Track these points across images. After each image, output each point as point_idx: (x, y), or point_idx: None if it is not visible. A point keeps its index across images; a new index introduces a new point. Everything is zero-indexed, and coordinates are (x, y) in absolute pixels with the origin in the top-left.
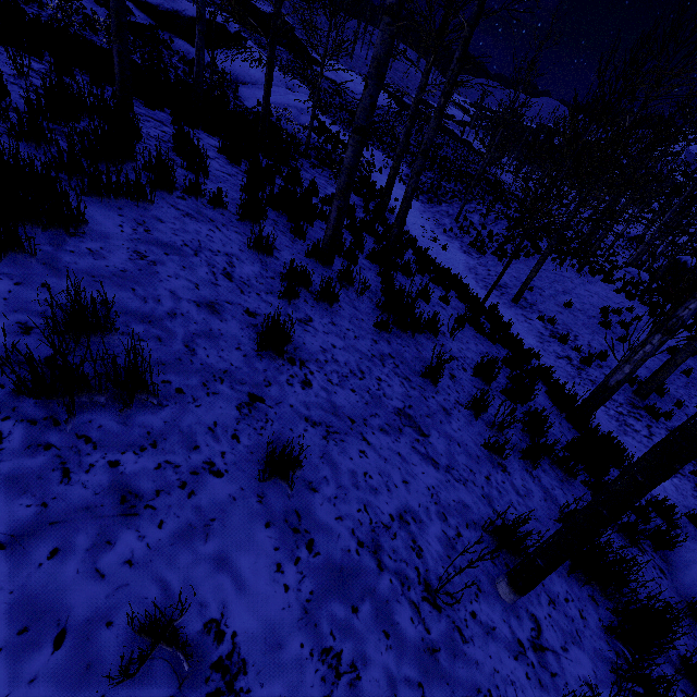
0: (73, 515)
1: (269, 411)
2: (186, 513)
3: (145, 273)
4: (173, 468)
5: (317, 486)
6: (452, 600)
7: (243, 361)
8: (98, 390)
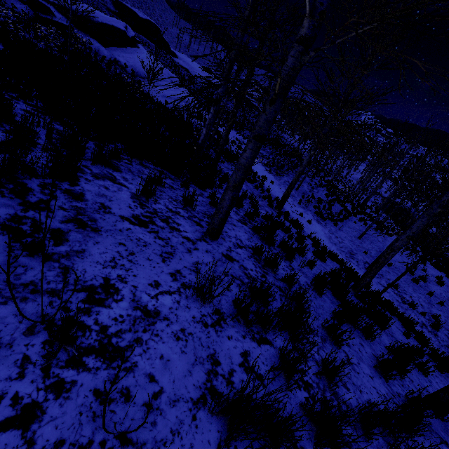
0: None
1: None
2: None
3: None
4: None
5: None
6: None
7: None
8: None
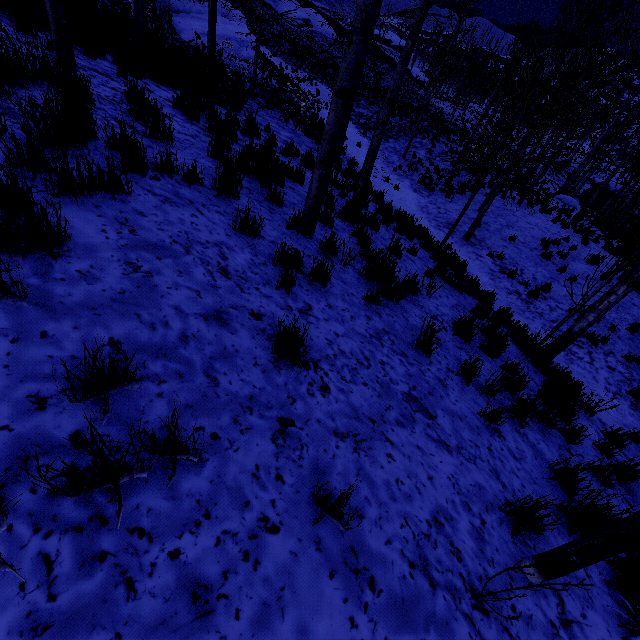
0: (150, 638)
1: (301, 434)
2: (257, 590)
3: (144, 290)
4: (232, 538)
5: (362, 511)
6: (494, 599)
7: (263, 378)
8: (140, 470)
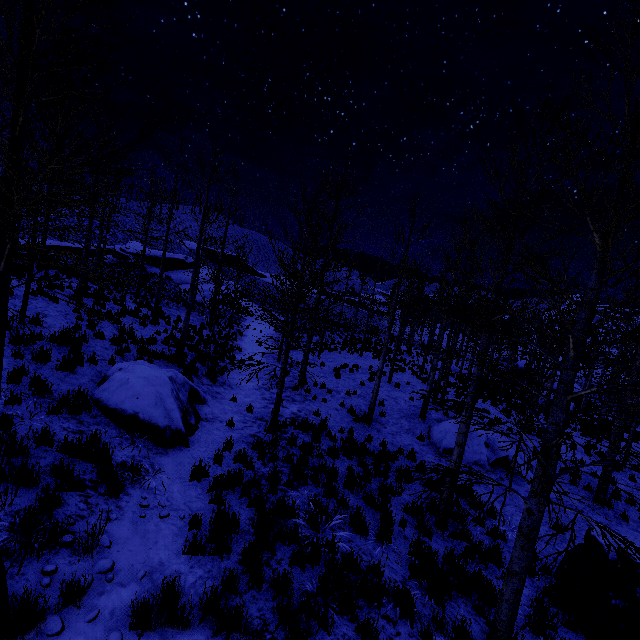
0: None
1: None
2: None
3: None
4: None
5: None
6: None
7: None
8: None
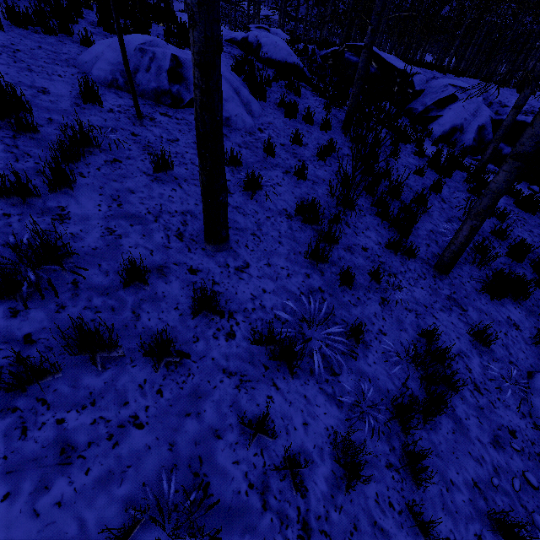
0: None
1: None
2: None
3: None
4: None
5: None
6: None
7: None
8: None
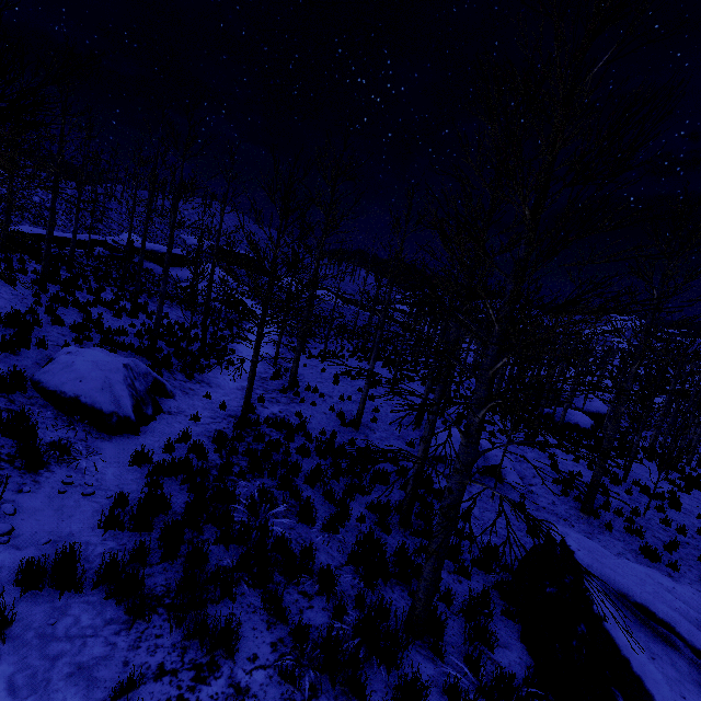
0: None
1: None
2: None
3: None
4: None
5: None
6: None
7: None
8: None
